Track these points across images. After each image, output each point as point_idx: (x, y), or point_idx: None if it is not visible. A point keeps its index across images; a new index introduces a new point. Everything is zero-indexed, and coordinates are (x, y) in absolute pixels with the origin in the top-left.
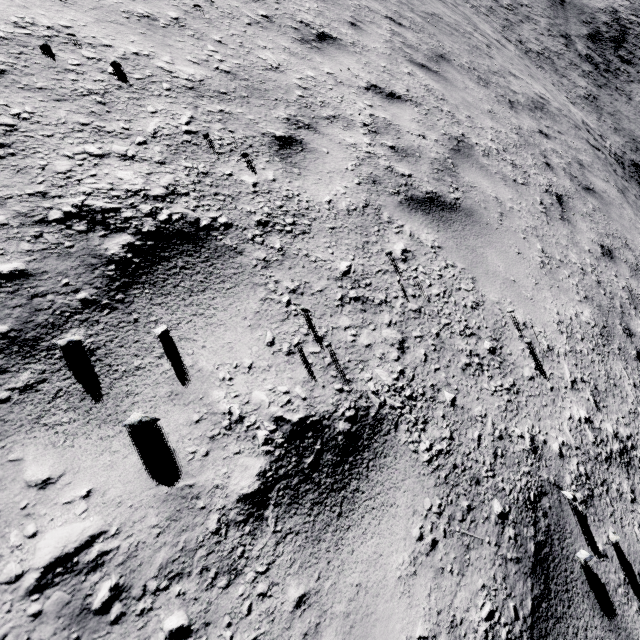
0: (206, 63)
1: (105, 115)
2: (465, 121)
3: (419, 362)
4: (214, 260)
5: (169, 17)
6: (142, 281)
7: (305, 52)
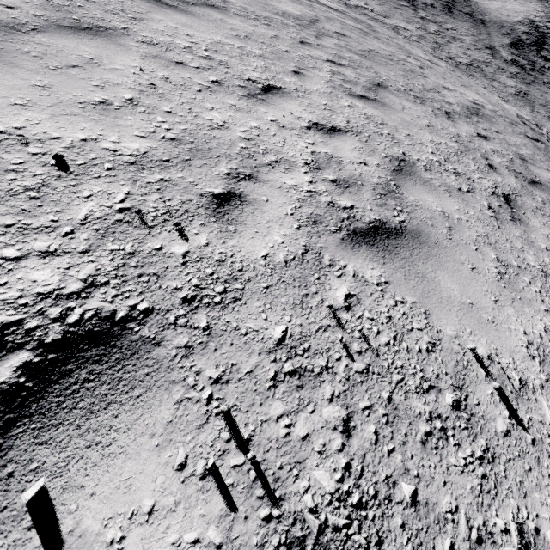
0: (153, 135)
1: (35, 210)
2: (405, 140)
3: (368, 446)
4: (125, 361)
5: (124, 99)
6: (31, 412)
7: (250, 106)
